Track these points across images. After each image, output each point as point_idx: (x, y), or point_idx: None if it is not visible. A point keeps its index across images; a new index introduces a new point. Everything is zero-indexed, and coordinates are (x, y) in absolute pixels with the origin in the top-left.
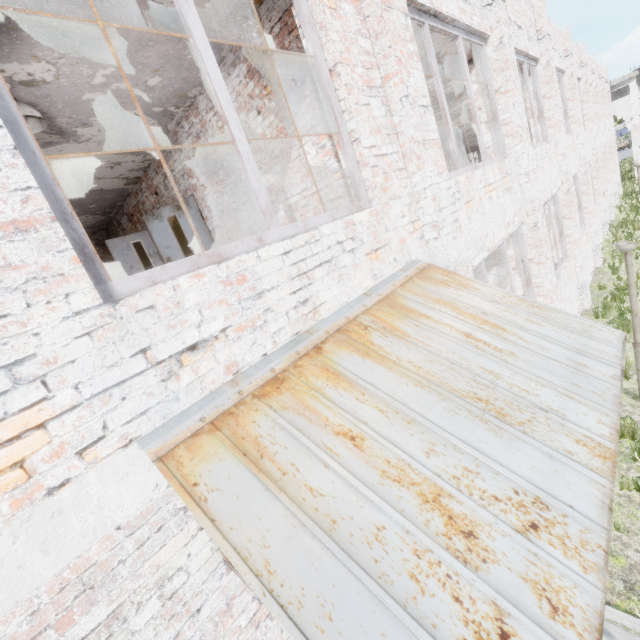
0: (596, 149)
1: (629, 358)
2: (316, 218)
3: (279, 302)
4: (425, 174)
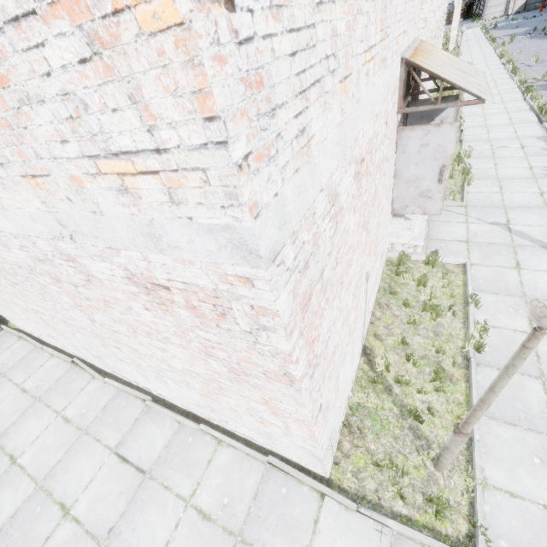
0: (443, 13)
1: None
2: None
3: (409, 28)
4: None
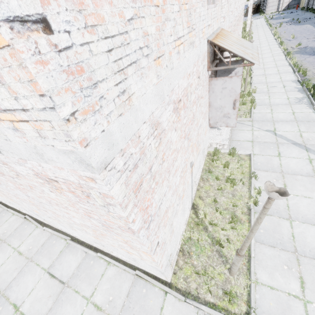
0: (240, 11)
1: (242, 83)
2: (212, 5)
3: (212, 23)
4: (226, 0)
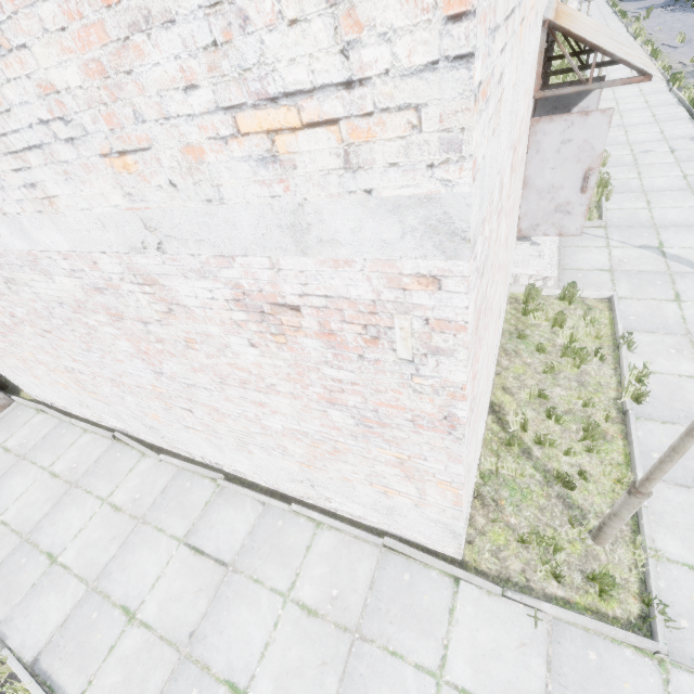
0: None
1: None
2: None
3: None
4: None
